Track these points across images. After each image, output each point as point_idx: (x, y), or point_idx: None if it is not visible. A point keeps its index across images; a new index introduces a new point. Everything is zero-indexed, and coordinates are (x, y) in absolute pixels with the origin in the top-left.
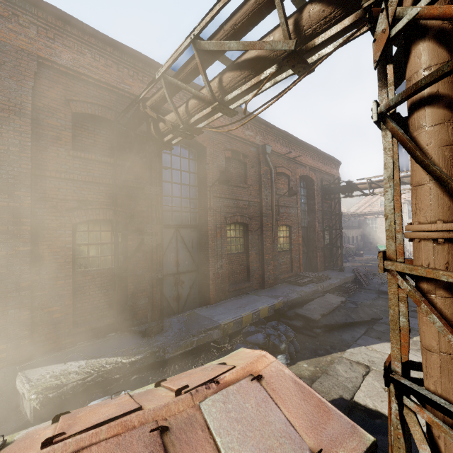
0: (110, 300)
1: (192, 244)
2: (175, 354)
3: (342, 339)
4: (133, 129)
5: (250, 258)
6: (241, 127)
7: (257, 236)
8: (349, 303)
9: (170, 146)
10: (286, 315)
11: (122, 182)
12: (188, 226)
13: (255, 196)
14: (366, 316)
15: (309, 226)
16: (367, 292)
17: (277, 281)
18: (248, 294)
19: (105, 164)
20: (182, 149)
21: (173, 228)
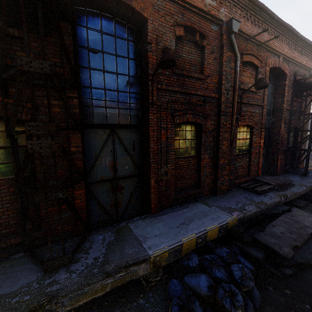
0: (18, 215)
1: (133, 147)
2: (76, 306)
3: None
4: None
5: (201, 163)
6: None
7: (212, 138)
8: None
9: None
10: (241, 238)
11: (2, 58)
12: (128, 125)
13: (212, 90)
14: None
15: (272, 127)
16: None
17: (232, 186)
18: (197, 201)
19: None
20: (118, 26)
21: (108, 129)
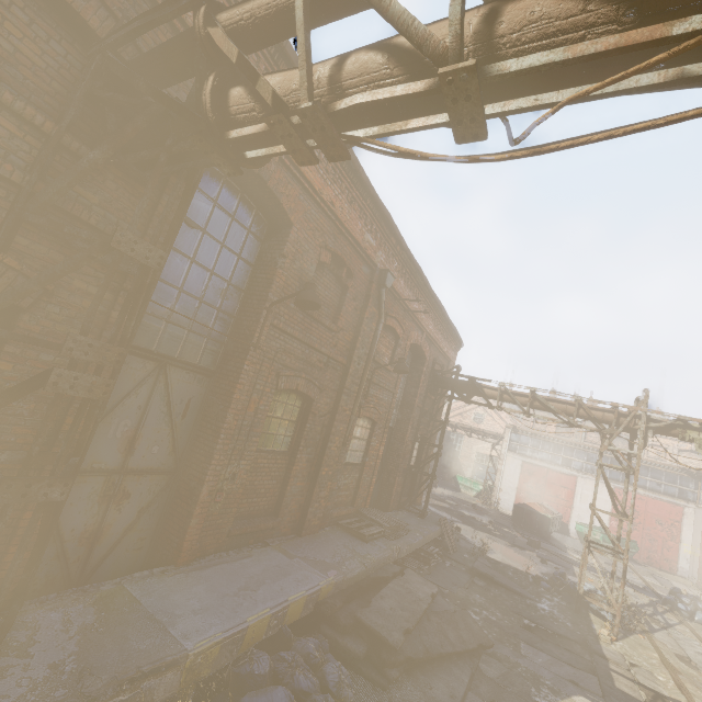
0: None
1: (185, 409)
2: None
3: (434, 700)
4: (150, 80)
5: (294, 468)
6: (361, 222)
7: (320, 427)
8: (439, 596)
9: (238, 161)
10: (337, 620)
11: (54, 194)
12: (193, 366)
13: (341, 351)
14: (470, 638)
15: (397, 429)
16: (455, 567)
17: (326, 521)
18: (267, 544)
19: (20, 123)
20: (243, 206)
21: (153, 361)
